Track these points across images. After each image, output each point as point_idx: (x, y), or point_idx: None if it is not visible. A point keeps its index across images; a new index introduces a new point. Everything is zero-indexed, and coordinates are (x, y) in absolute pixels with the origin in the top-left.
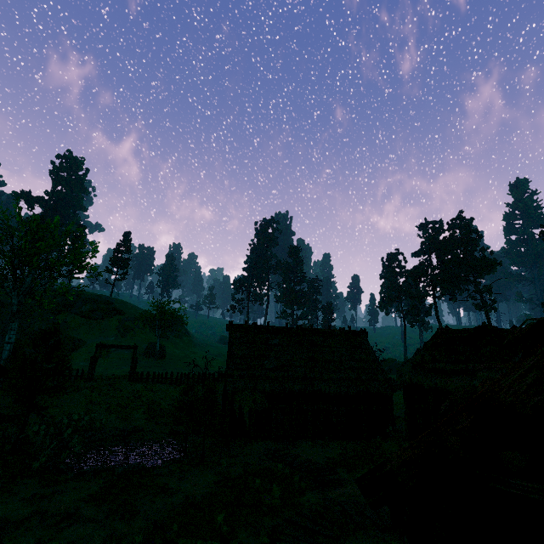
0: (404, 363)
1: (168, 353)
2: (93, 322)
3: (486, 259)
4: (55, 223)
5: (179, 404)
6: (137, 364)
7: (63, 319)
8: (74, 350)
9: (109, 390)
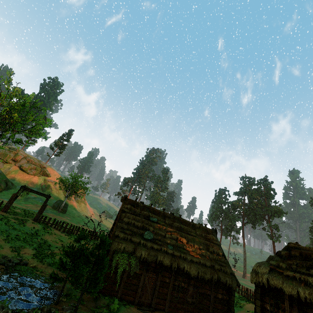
0: (260, 264)
1: (68, 210)
2: (27, 175)
3: (278, 208)
4: (30, 96)
5: (70, 249)
6: (44, 211)
7: (8, 167)
8: (5, 189)
9: (15, 222)
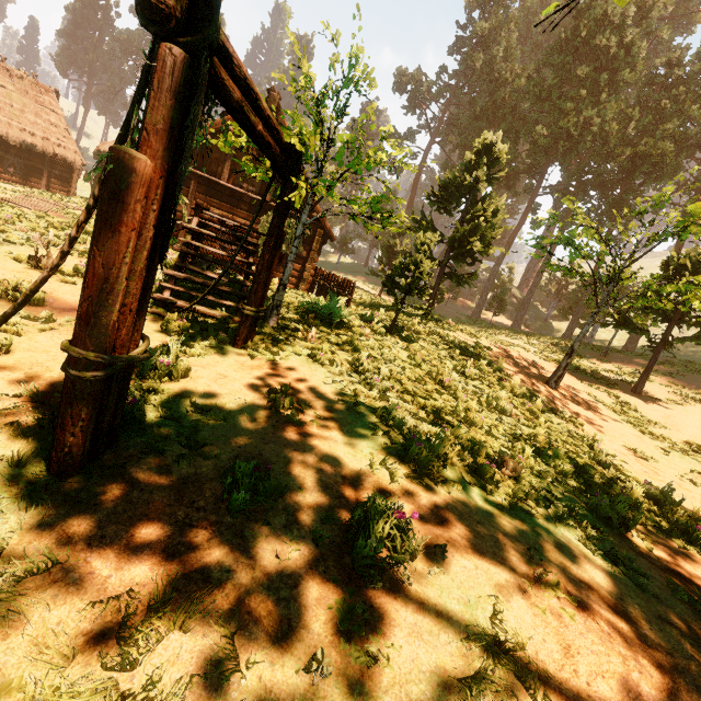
0: (106, 143)
1: None
2: None
3: None
4: None
5: None
6: None
7: None
8: None
9: None
